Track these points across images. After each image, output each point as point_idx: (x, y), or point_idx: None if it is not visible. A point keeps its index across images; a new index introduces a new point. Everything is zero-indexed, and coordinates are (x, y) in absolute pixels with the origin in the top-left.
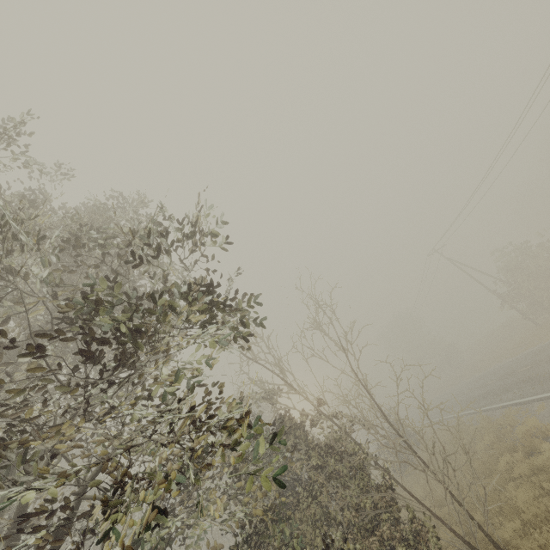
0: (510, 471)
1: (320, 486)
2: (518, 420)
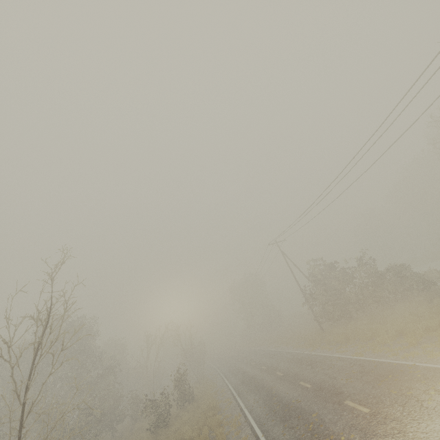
0: None
1: None
2: None
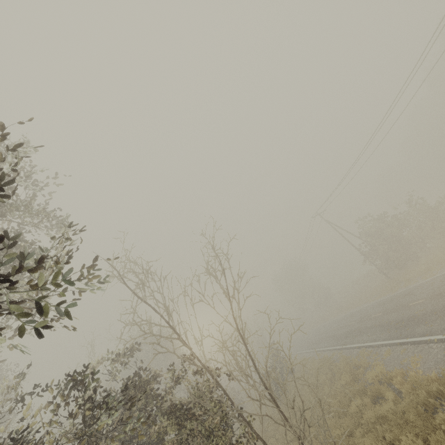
0: (360, 414)
1: (183, 443)
2: (369, 362)
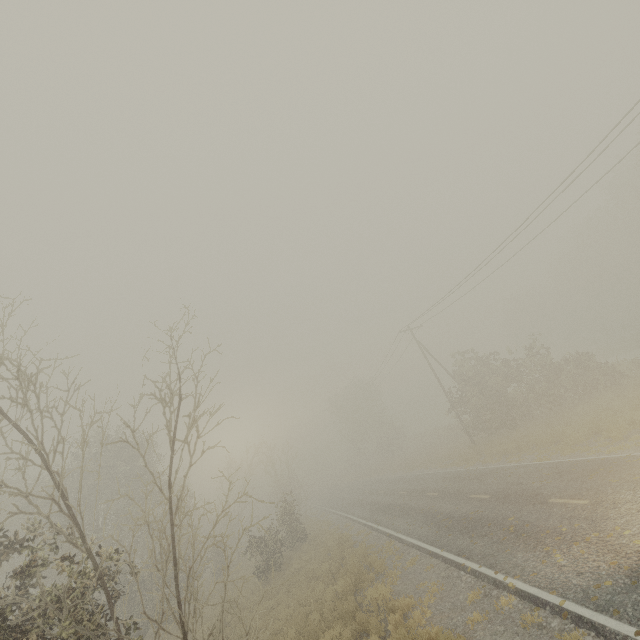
0: None
1: None
2: (387, 567)
